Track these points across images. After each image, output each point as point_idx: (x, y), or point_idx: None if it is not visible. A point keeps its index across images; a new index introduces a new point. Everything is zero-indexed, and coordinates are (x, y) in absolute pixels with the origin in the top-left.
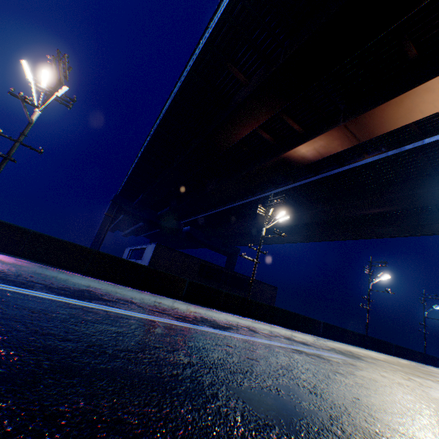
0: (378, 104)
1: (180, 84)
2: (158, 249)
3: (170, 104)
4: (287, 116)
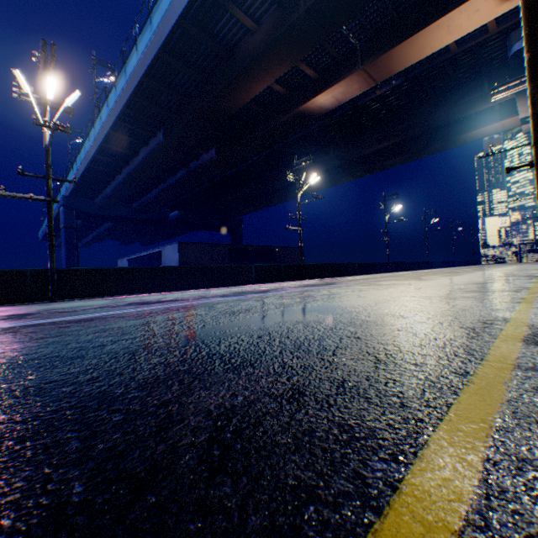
0: (396, 45)
1: (163, 34)
2: (182, 248)
3: (150, 64)
4: (301, 63)
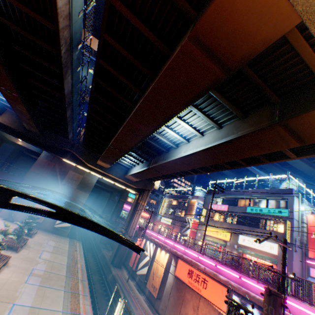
0: None
1: None
2: None
3: None
4: None
